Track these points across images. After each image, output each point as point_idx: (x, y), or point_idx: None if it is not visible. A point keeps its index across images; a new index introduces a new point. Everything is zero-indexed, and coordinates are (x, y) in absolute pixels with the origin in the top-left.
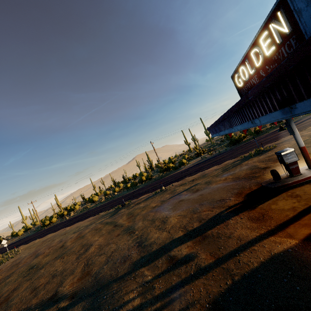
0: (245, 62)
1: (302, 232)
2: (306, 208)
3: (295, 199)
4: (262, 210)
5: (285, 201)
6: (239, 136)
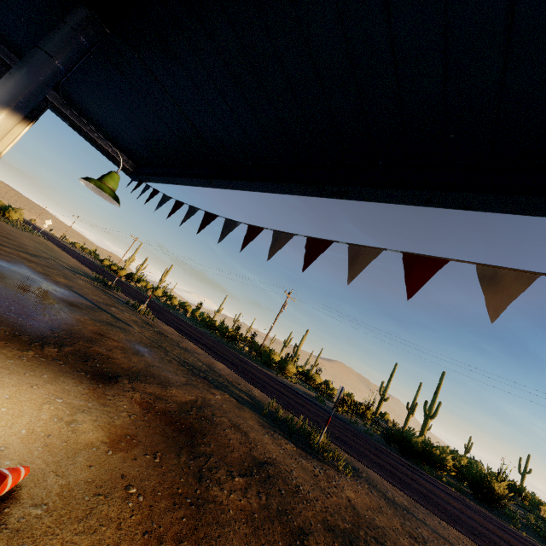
0: None
1: None
2: None
3: None
4: None
5: None
6: (429, 445)
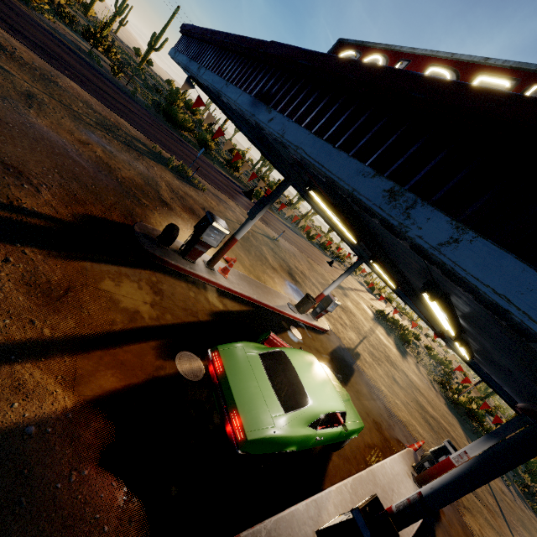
0: (396, 62)
1: (103, 380)
2: (151, 327)
3: (151, 297)
4: (79, 277)
5: (135, 289)
6: (186, 120)
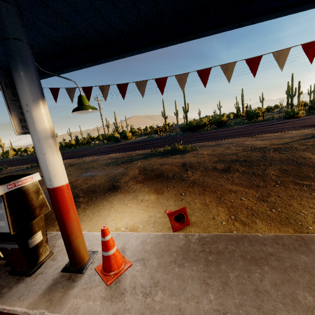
0: None
1: None
2: None
3: None
4: None
5: None
6: (198, 122)
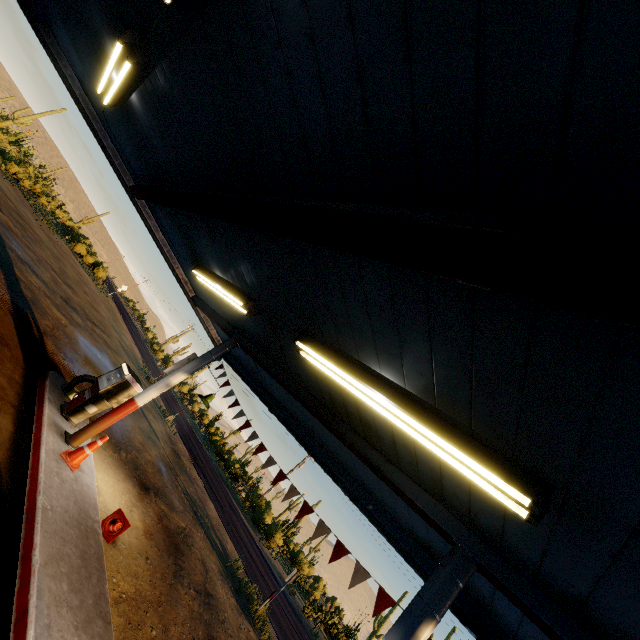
0: None
1: None
2: None
3: None
4: None
5: None
6: None
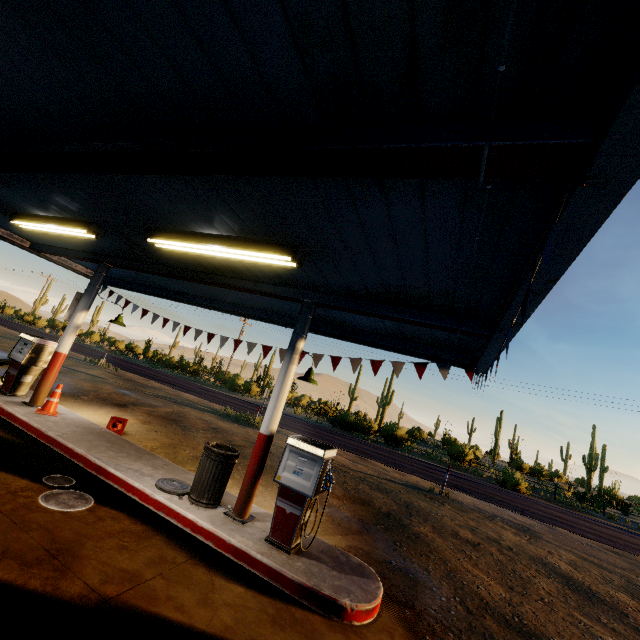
0: None
1: None
2: None
3: None
4: None
5: None
6: (360, 420)
